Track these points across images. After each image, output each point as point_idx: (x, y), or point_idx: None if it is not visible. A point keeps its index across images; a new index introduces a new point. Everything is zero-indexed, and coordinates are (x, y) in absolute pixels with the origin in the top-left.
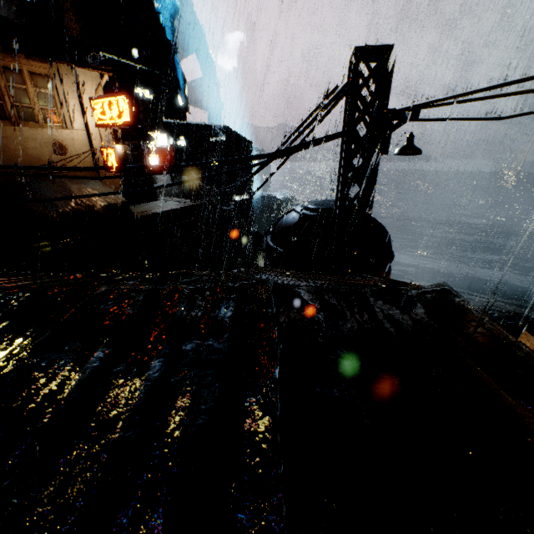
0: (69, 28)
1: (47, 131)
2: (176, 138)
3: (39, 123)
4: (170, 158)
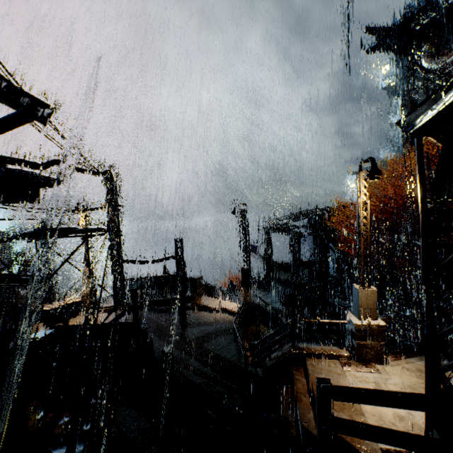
0: None
1: None
2: None
3: None
4: None
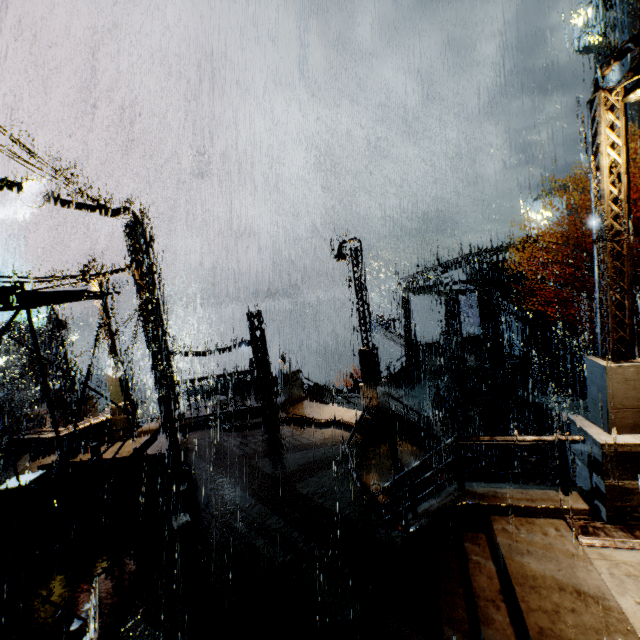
0: None
1: None
2: None
3: None
4: None
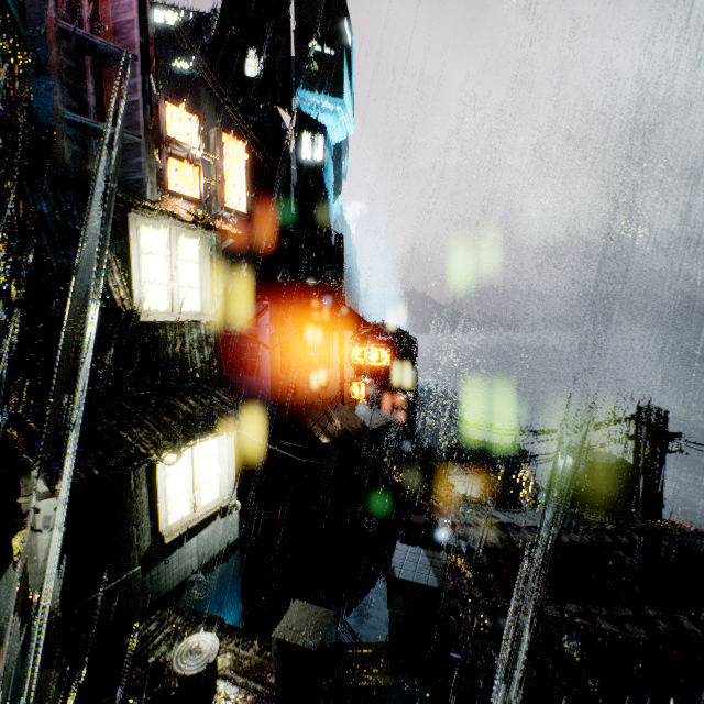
0: (340, 298)
1: (321, 372)
2: None
3: (316, 366)
4: None
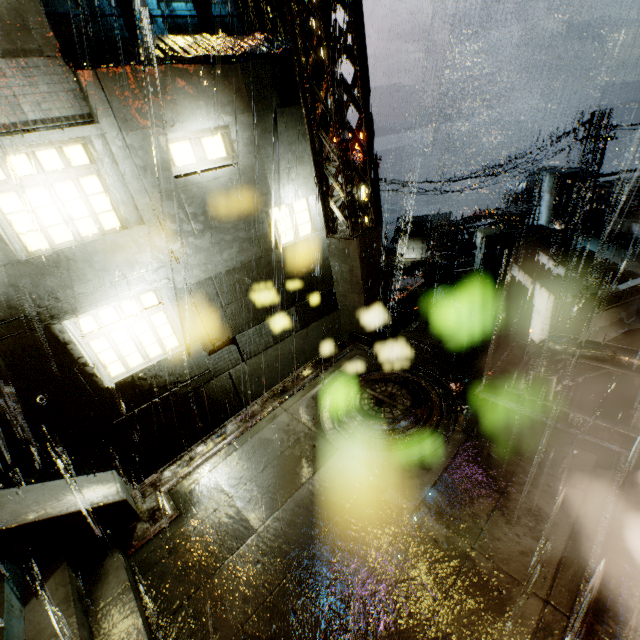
0: None
1: None
2: None
3: None
4: None
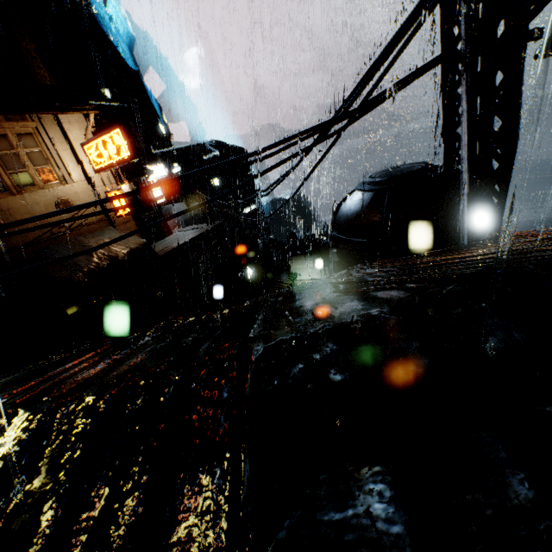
0: (41, 77)
1: (49, 191)
2: (170, 166)
3: (38, 185)
4: (169, 188)
